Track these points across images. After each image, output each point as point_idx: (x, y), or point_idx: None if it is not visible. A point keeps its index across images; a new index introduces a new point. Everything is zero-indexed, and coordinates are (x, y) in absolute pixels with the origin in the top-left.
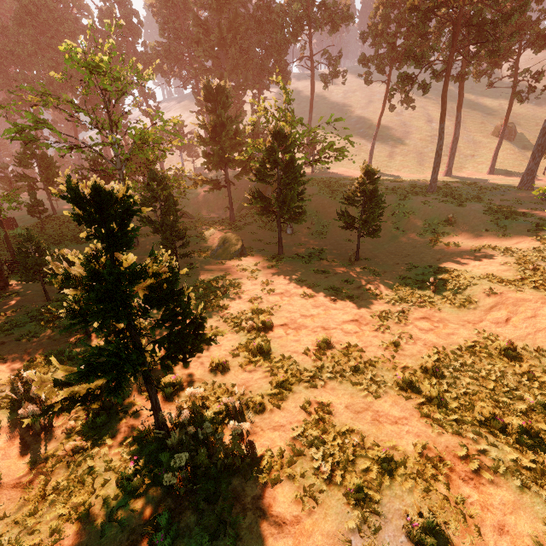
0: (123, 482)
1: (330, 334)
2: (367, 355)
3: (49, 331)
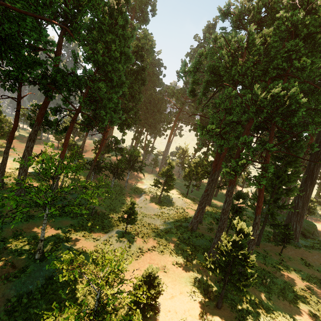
0: (0, 147)
1: (37, 151)
2: (36, 152)
3: (2, 141)
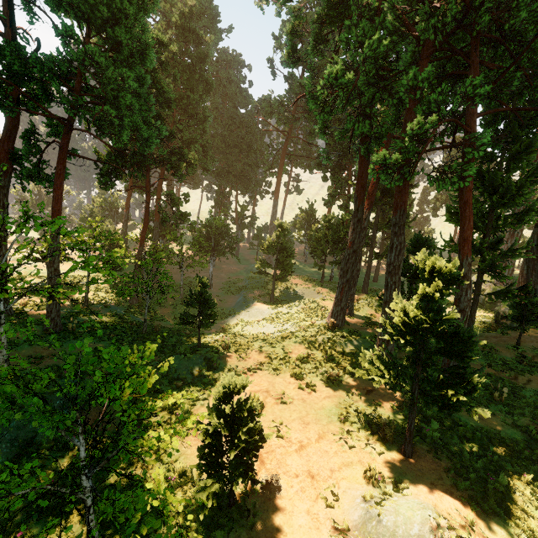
0: None
1: None
2: None
3: None
